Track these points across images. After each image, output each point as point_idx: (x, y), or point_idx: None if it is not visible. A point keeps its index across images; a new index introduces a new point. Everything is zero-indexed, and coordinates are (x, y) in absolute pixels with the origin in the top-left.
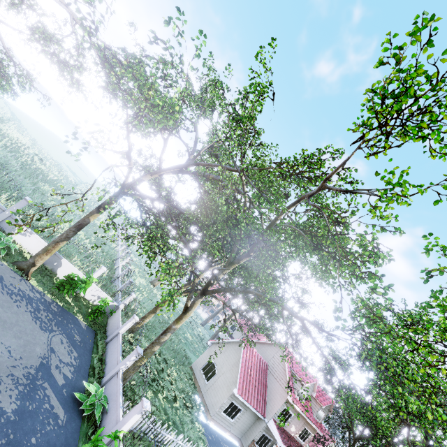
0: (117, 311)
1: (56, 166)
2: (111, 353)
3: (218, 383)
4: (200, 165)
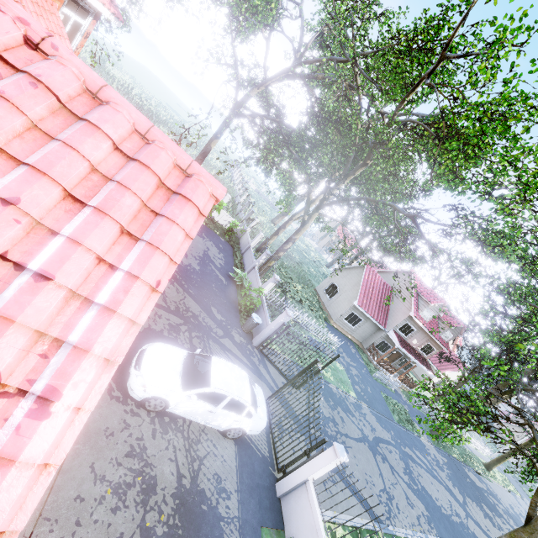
0: (246, 234)
1: (160, 105)
2: (247, 259)
3: (340, 299)
4: (306, 63)
